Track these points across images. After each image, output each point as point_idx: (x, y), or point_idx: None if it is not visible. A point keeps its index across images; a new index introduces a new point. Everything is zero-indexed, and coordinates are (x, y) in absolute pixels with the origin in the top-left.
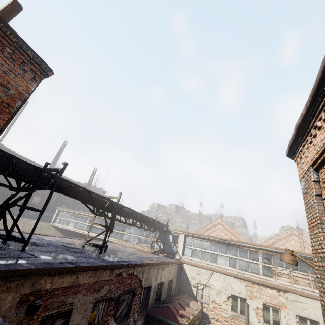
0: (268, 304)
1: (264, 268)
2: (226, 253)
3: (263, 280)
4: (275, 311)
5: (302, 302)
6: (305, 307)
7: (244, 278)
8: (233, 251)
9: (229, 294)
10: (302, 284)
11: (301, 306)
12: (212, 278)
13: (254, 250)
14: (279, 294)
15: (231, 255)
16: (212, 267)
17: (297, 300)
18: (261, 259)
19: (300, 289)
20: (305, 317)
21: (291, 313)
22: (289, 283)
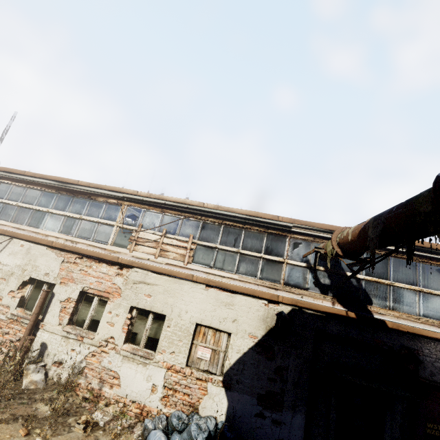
0: (91, 291)
1: (120, 233)
2: (63, 208)
3: (107, 252)
4: (103, 303)
5: (151, 284)
6: (152, 293)
7: (63, 247)
8: (77, 205)
9: (25, 277)
10: (172, 256)
11: (147, 291)
12: (4, 251)
13: (114, 201)
14: (117, 272)
15: (71, 211)
16: (21, 233)
17: (144, 281)
18: (120, 218)
19: (163, 264)
20: (146, 308)
21: (124, 303)
22: (152, 256)
